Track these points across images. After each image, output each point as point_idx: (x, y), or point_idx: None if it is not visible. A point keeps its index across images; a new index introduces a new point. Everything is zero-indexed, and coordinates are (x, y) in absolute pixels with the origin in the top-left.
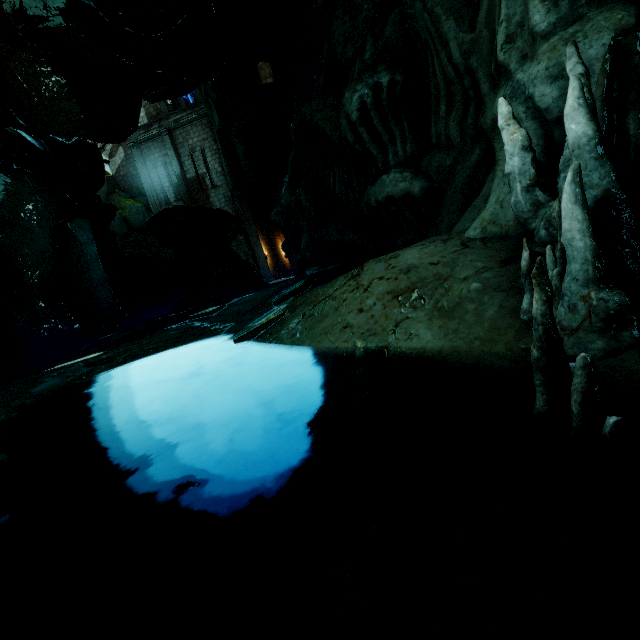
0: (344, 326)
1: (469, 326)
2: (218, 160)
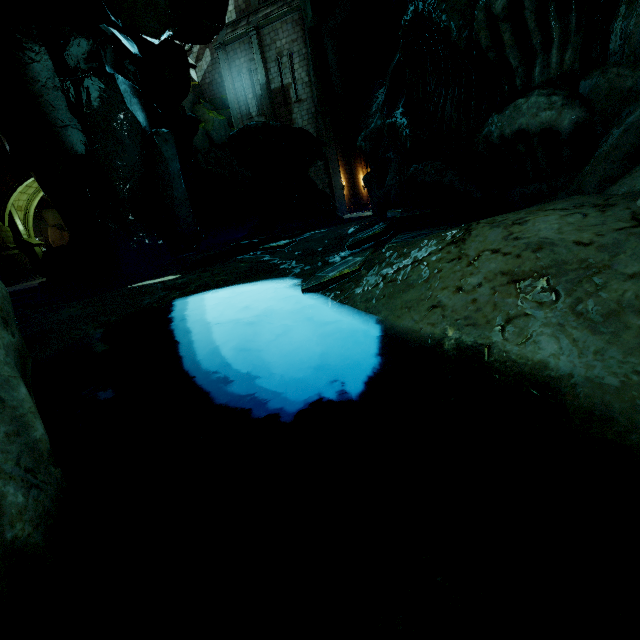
0: (434, 305)
1: (627, 350)
2: (306, 67)
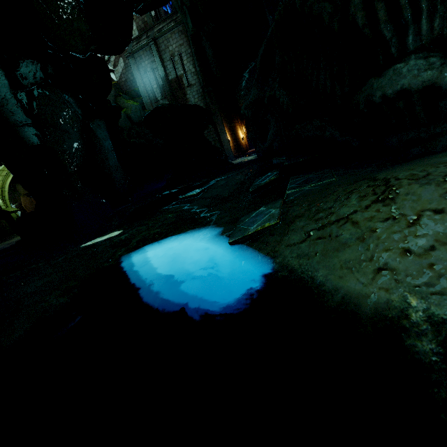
0: (380, 267)
1: None
2: (192, 62)
